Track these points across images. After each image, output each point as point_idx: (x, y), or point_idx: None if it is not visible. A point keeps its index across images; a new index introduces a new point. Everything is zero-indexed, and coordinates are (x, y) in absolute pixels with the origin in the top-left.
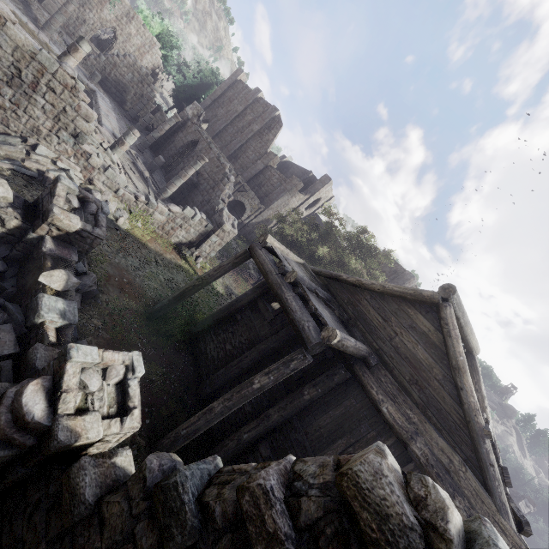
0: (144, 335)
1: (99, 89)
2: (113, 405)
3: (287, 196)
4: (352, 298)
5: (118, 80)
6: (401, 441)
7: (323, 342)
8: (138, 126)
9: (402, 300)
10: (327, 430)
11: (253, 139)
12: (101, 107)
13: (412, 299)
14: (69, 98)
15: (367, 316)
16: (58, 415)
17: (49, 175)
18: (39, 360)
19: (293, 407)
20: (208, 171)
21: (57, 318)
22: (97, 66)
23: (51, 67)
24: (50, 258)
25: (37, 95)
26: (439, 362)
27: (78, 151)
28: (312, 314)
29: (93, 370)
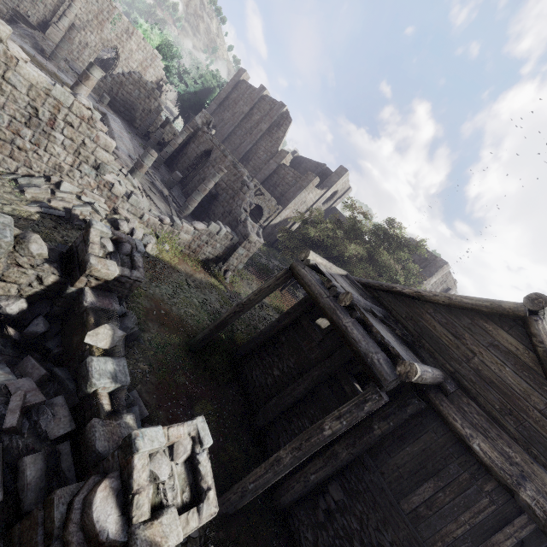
0: (190, 371)
1: (108, 111)
2: (186, 489)
3: (304, 194)
4: (411, 313)
5: (126, 98)
6: (505, 486)
7: (401, 379)
8: (150, 143)
9: (475, 313)
10: (407, 470)
11: (263, 139)
12: (114, 130)
13: (488, 312)
14: (86, 130)
15: (433, 333)
16: (134, 526)
17: (76, 212)
18: (98, 440)
19: (363, 443)
20: (226, 181)
21: (109, 383)
22: (104, 88)
23: (66, 101)
24: (92, 312)
25: (55, 132)
26: (537, 388)
27: (100, 182)
28: (378, 342)
29: (160, 454)
